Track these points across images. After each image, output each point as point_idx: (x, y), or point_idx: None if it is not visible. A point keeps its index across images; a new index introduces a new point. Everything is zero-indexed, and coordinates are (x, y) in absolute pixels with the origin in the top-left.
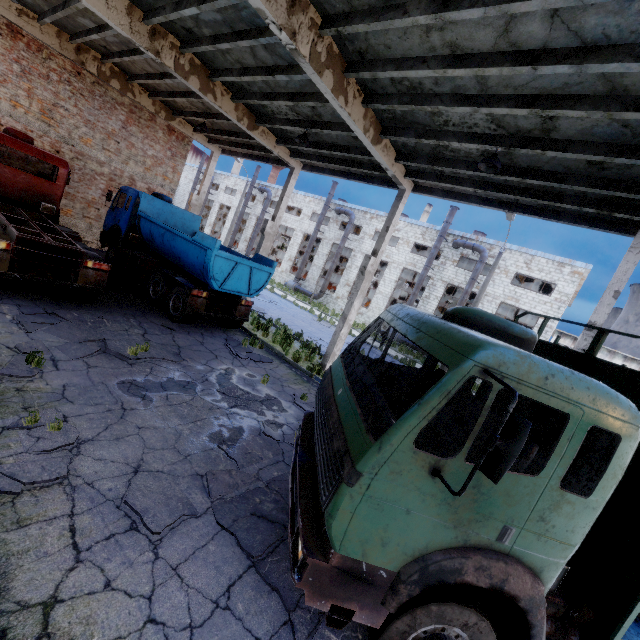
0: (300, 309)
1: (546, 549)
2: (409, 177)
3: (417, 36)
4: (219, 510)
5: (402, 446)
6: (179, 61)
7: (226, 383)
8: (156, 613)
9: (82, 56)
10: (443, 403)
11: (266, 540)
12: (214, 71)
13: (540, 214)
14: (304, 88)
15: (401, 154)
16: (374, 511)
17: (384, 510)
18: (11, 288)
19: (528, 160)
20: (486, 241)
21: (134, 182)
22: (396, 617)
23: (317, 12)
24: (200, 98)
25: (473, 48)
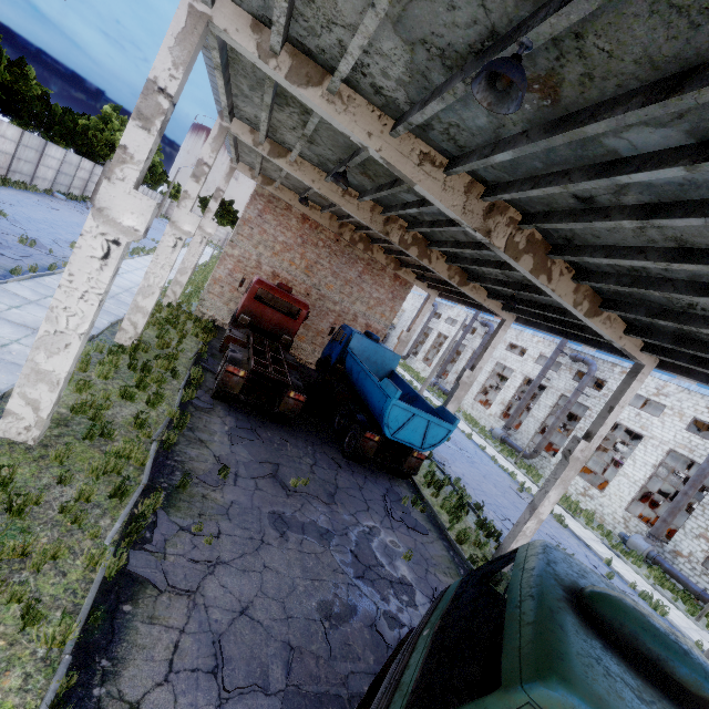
0: (498, 468)
1: None
2: (648, 352)
3: (629, 230)
4: (289, 699)
5: None
6: (404, 237)
7: (364, 544)
8: None
9: (342, 229)
10: None
11: None
12: (432, 242)
13: None
14: None
15: (633, 327)
16: None
17: None
18: (239, 402)
19: None
20: None
21: (356, 318)
22: None
23: (517, 211)
24: None
25: (708, 244)
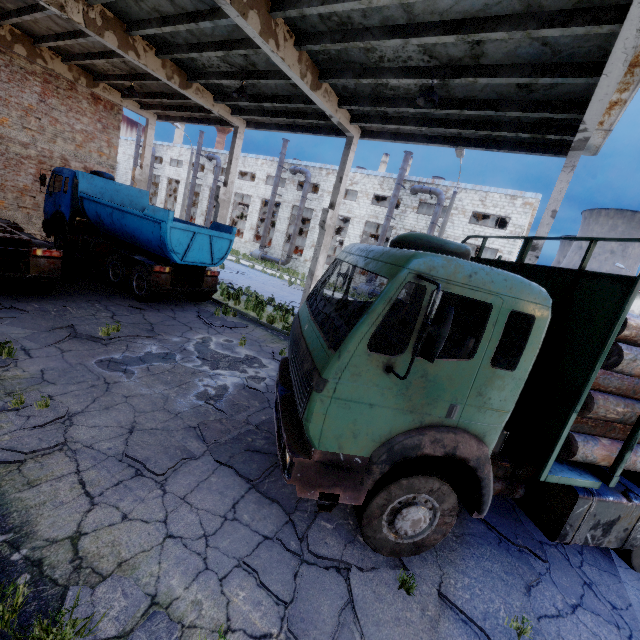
0: (269, 276)
1: (486, 418)
2: (355, 122)
3: None
4: (215, 451)
5: (358, 351)
6: (88, 15)
7: (204, 350)
8: (173, 531)
9: None
10: (387, 309)
11: (262, 467)
12: (130, 24)
13: (482, 146)
14: (232, 34)
15: (343, 98)
16: (343, 410)
17: (351, 408)
18: None
19: (464, 90)
20: (442, 183)
21: (67, 162)
22: (375, 495)
23: None
24: (121, 57)
25: None
